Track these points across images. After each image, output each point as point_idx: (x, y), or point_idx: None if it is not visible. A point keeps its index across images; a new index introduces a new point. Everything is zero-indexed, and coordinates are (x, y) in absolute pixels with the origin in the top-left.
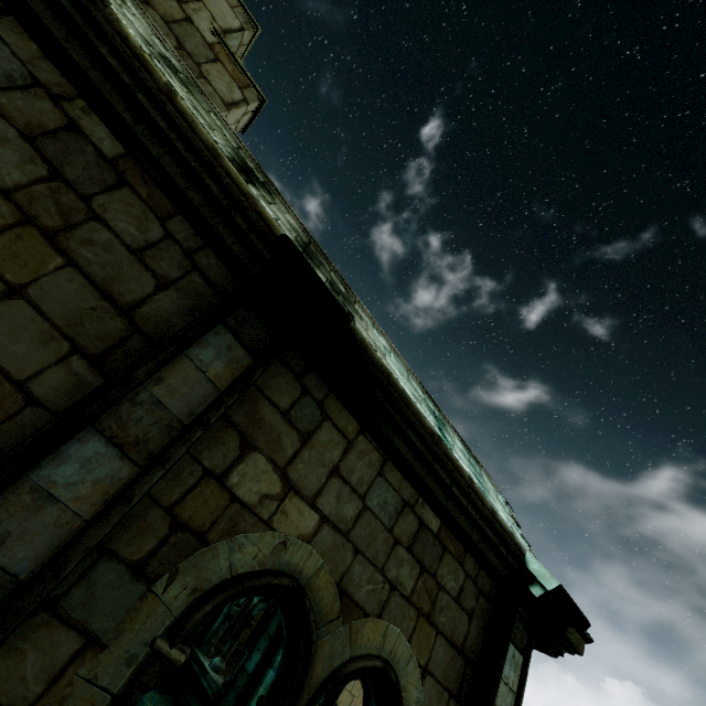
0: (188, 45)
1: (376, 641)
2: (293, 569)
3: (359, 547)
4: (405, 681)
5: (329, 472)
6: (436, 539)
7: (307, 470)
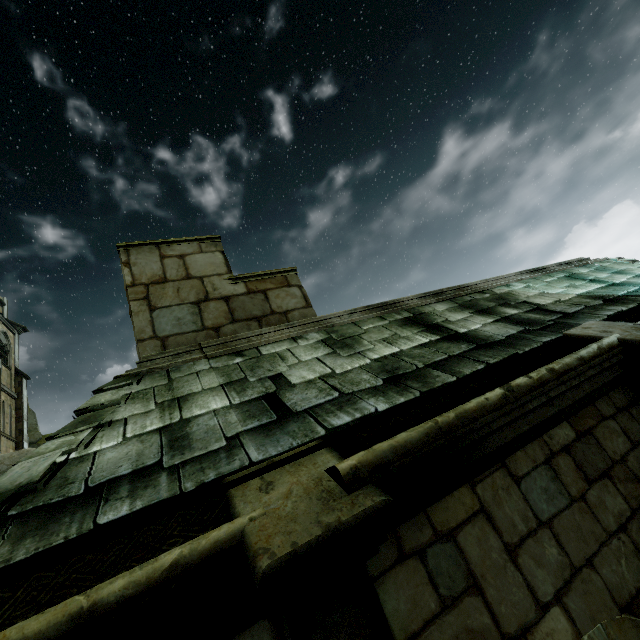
0: (254, 313)
1: None
2: None
3: None
4: None
5: None
6: None
7: None
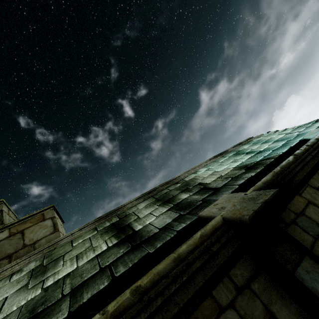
0: (8, 251)
1: None
2: None
3: None
4: None
5: None
6: None
7: None
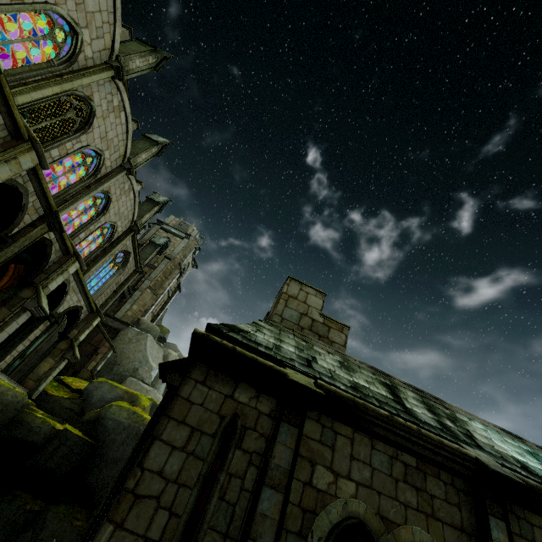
0: (320, 332)
1: None
2: None
3: None
4: None
5: None
6: None
7: None
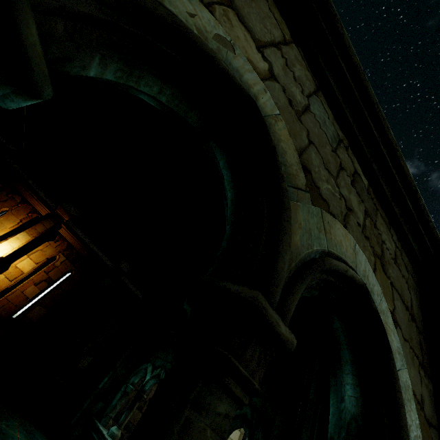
0: None
1: (348, 251)
2: (246, 86)
3: (310, 139)
4: (383, 320)
5: (271, 41)
6: (368, 194)
7: (249, 11)
